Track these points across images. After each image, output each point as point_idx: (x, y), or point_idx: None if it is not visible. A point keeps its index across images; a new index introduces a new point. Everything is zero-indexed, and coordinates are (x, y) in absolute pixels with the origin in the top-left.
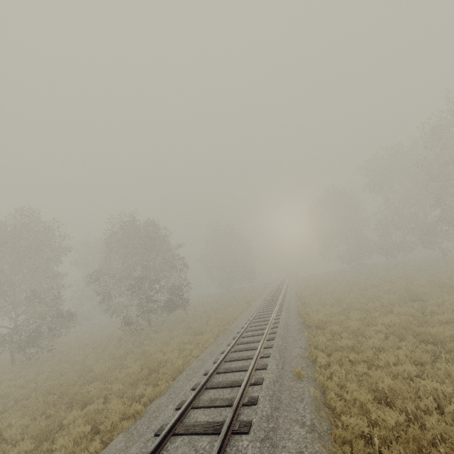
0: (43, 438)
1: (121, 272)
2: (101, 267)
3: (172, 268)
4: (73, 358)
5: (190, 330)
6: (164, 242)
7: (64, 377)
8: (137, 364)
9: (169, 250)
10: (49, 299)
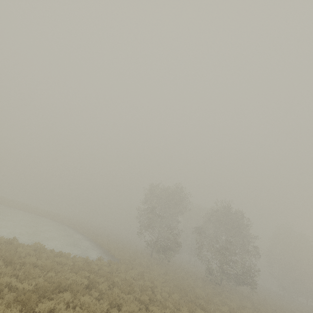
0: (189, 312)
1: (211, 235)
2: (202, 227)
3: (247, 250)
4: (180, 274)
5: (259, 311)
6: (246, 229)
7: (184, 284)
8: (225, 308)
9: (248, 235)
10: (175, 233)
